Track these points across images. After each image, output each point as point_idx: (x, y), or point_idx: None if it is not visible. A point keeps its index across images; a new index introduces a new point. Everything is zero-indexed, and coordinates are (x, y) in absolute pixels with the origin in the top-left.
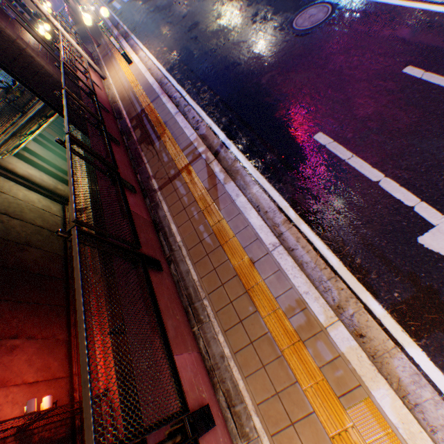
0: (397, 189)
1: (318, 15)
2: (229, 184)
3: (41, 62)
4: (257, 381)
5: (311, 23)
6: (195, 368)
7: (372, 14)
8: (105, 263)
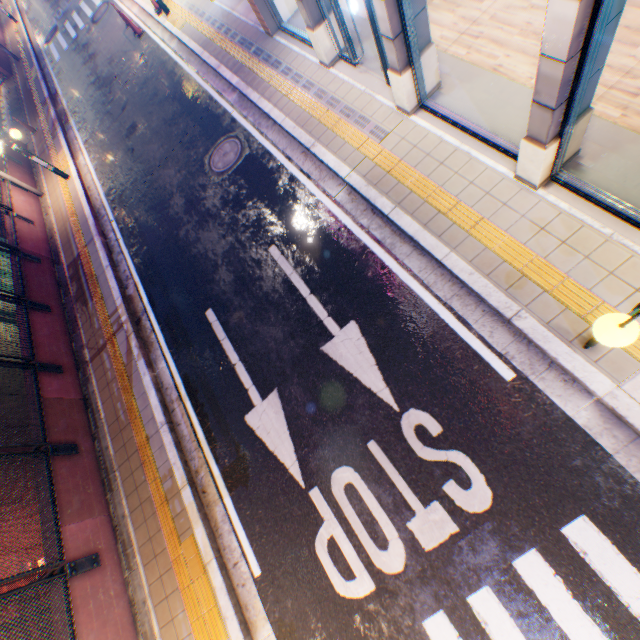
0: (244, 373)
1: (231, 155)
2: (141, 361)
3: None
4: (142, 531)
5: (224, 165)
6: (99, 527)
7: (265, 170)
8: None
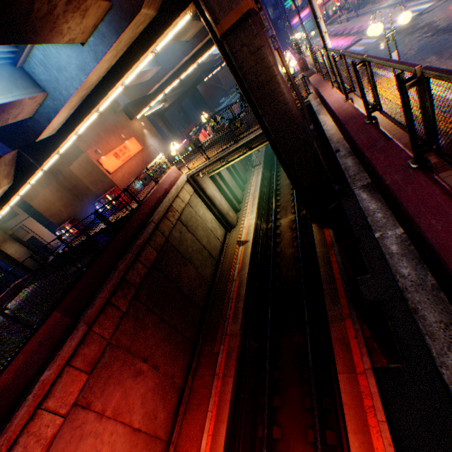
0: None
1: None
2: None
3: (283, 89)
4: None
5: None
6: None
7: None
8: (245, 313)
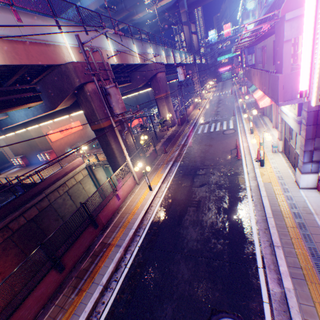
0: None
1: None
2: None
3: (119, 160)
4: None
5: None
6: None
7: None
8: None
